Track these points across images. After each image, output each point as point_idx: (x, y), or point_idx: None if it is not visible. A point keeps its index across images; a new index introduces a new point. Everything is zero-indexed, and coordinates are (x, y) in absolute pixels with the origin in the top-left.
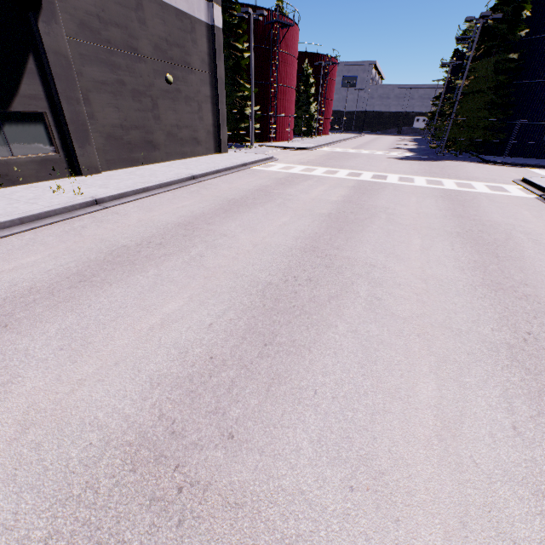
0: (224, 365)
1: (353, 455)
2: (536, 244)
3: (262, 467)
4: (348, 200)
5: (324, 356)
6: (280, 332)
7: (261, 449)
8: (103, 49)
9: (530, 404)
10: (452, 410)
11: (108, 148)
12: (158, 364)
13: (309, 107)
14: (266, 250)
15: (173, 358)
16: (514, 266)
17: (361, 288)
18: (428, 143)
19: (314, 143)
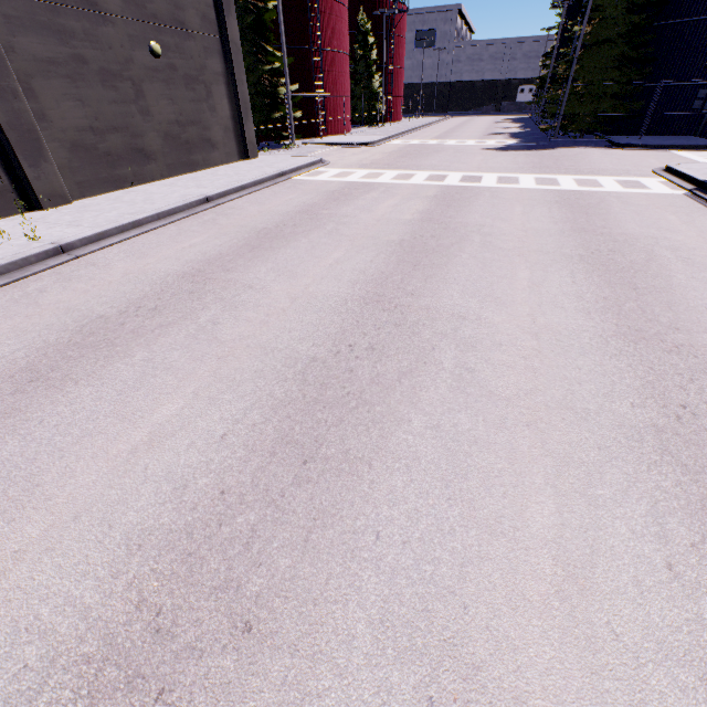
0: (241, 504)
1: (434, 640)
2: (687, 265)
3: (294, 679)
4: (428, 218)
5: (392, 473)
6: (327, 439)
7: (292, 645)
8: (41, 6)
9: (691, 524)
10: (579, 546)
11: (77, 164)
12: (141, 512)
13: (371, 81)
14: (309, 306)
15: (164, 500)
16: (660, 302)
17: (446, 355)
18: (537, 123)
19: (381, 134)
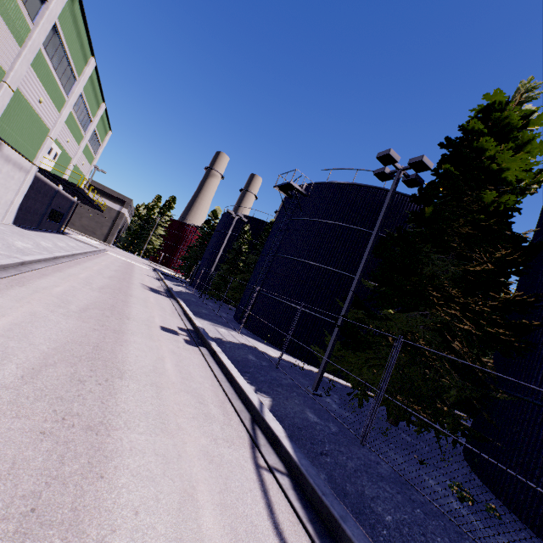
0: None
1: None
2: None
3: None
4: None
5: None
6: None
7: None
8: None
9: None
10: None
11: None
12: None
13: None
14: None
15: None
16: None
17: None
18: None
19: None
